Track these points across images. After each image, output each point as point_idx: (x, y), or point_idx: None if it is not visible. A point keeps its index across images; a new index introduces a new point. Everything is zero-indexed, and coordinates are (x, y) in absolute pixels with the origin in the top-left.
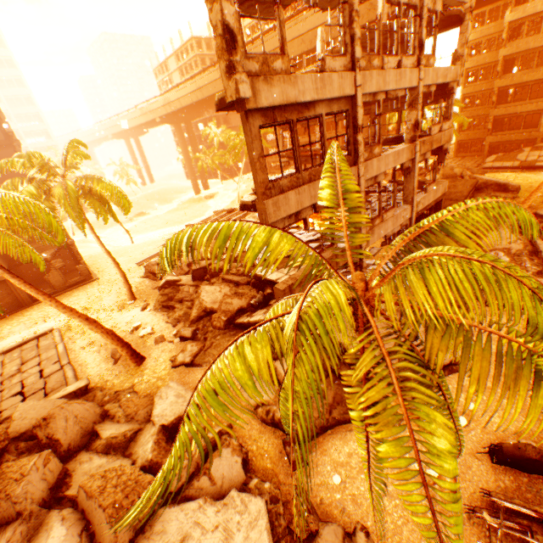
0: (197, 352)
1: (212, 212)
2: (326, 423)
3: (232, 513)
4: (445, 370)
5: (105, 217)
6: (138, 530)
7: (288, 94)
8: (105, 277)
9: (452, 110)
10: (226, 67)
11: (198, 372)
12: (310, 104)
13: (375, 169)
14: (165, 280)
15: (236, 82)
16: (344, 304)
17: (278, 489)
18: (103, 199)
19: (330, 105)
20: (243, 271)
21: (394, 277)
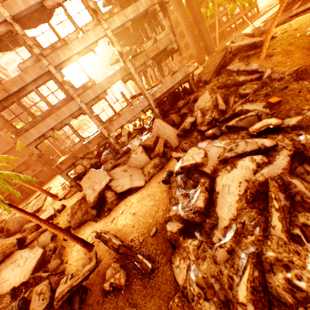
0: (67, 193)
1: None
2: (81, 221)
3: (32, 253)
4: (127, 194)
5: (51, 139)
6: (7, 256)
7: (3, 93)
8: None
9: (164, 22)
10: None
11: (65, 202)
12: (22, 89)
13: (92, 94)
14: None
15: None
16: None
17: (54, 247)
18: None
19: (36, 83)
20: None
21: None
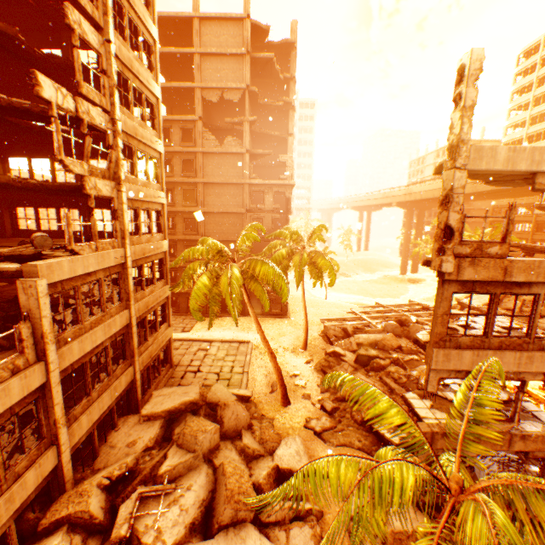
0: (327, 427)
1: (408, 297)
2: None
3: None
4: None
5: (315, 282)
6: (233, 522)
7: (496, 273)
8: (294, 318)
9: None
10: (437, 248)
11: (320, 445)
12: (523, 283)
13: None
14: (333, 349)
15: (440, 260)
16: (408, 486)
17: None
18: (320, 268)
19: None
20: (363, 416)
21: (467, 499)
